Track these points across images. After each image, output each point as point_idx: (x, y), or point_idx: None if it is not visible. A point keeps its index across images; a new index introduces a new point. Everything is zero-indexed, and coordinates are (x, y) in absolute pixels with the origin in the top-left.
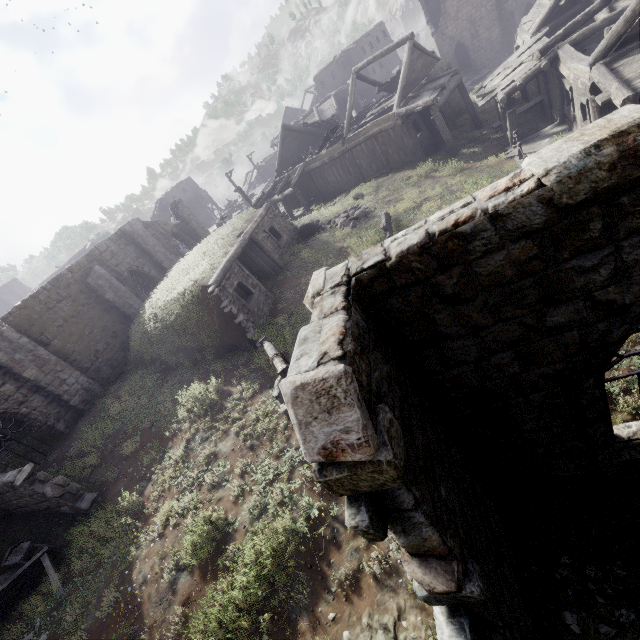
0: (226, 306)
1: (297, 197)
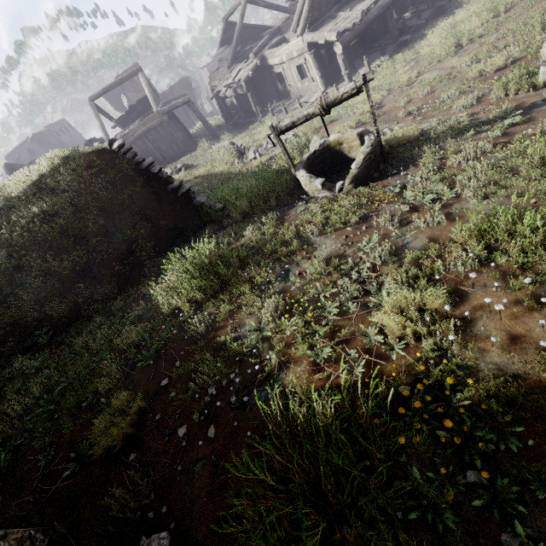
0: (151, 166)
1: None
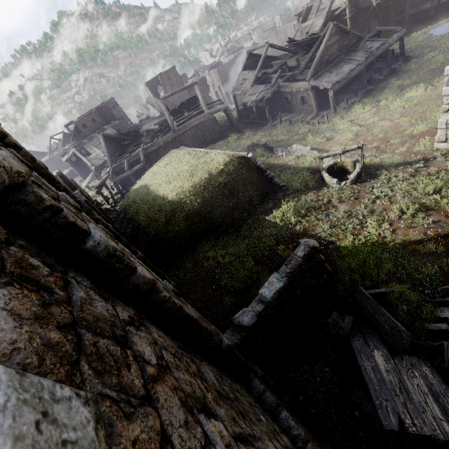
0: (260, 165)
1: (134, 176)
